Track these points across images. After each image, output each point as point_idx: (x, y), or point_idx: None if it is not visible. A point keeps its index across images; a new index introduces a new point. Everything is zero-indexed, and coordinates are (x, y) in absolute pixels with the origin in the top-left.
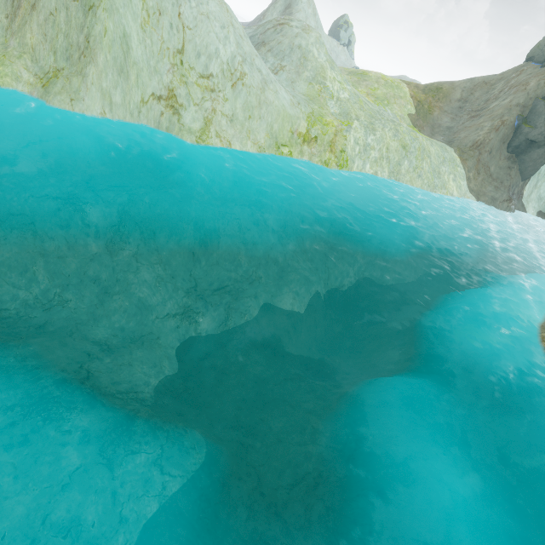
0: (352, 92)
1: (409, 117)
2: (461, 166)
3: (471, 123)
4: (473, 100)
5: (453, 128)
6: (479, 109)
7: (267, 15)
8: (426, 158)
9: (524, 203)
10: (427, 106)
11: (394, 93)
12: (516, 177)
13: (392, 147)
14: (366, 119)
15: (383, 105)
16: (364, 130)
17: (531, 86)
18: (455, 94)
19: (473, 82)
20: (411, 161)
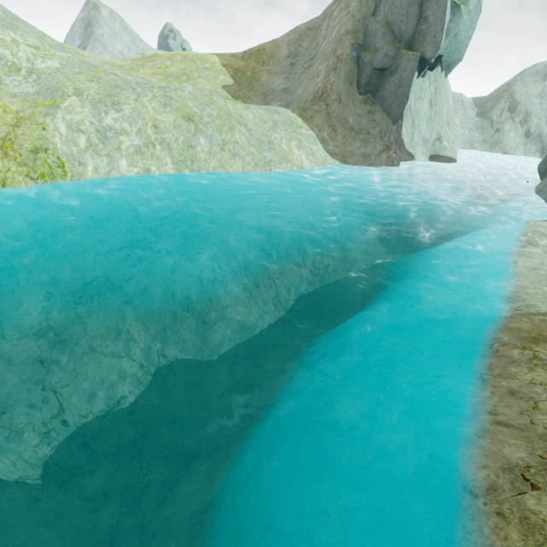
0: (72, 60)
1: (224, 89)
2: (305, 127)
3: (306, 75)
4: (304, 51)
5: (289, 88)
6: (312, 57)
7: (68, 42)
8: (237, 127)
9: (410, 151)
10: (249, 72)
11: (196, 65)
12: (384, 121)
13: (166, 123)
14: (100, 91)
15: (179, 81)
16: (90, 107)
17: (353, 6)
18: (281, 51)
19: (297, 32)
20: (211, 136)
